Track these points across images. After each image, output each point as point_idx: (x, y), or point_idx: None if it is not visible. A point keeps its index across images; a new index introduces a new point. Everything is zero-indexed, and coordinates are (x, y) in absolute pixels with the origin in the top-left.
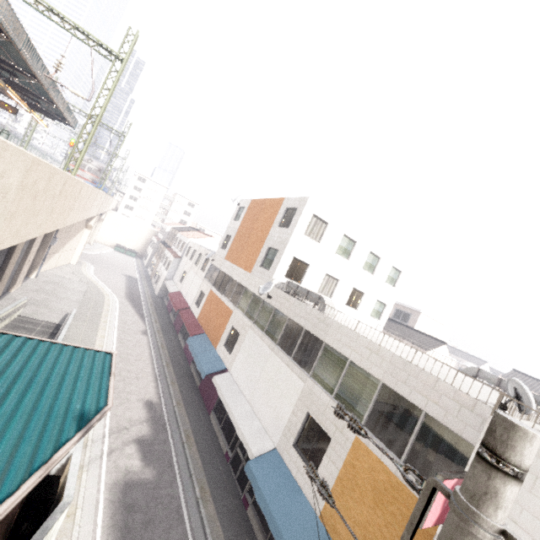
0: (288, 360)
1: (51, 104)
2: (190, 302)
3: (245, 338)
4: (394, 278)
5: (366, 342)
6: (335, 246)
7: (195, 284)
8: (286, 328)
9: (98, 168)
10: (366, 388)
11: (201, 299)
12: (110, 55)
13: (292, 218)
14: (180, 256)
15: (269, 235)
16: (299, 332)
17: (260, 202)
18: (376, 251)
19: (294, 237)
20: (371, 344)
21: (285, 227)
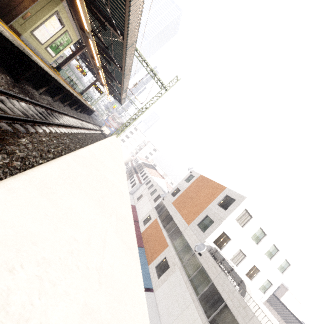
0: (206, 321)
1: (119, 94)
2: (140, 218)
3: (173, 274)
4: (284, 267)
5: None
6: (252, 233)
7: (146, 207)
8: (208, 289)
9: (121, 122)
10: None
11: (147, 220)
12: (162, 86)
13: (229, 204)
14: (142, 182)
15: (209, 207)
16: (220, 302)
17: (206, 180)
18: (278, 245)
19: (228, 219)
20: None
21: (222, 207)
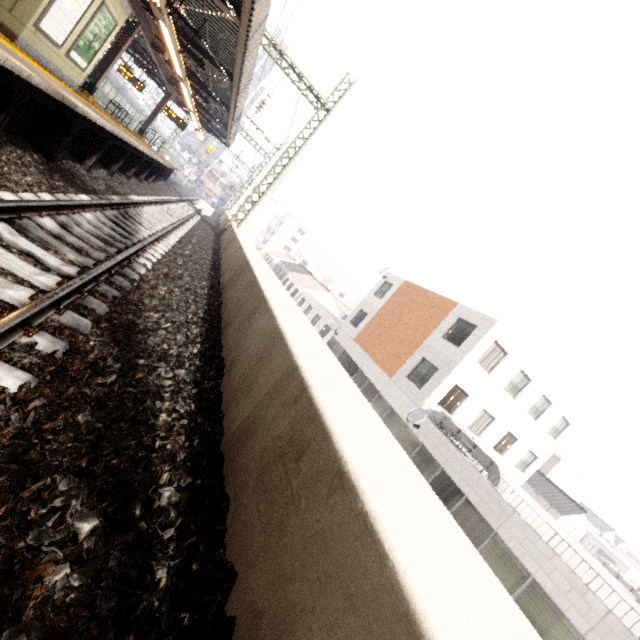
0: None
1: (222, 126)
2: None
3: None
4: (559, 429)
5: (565, 570)
6: (506, 381)
7: None
8: (436, 480)
9: (230, 184)
10: (555, 630)
11: None
12: (317, 102)
13: (465, 336)
14: None
15: (427, 343)
16: (456, 497)
17: (418, 291)
18: (551, 395)
19: (465, 362)
20: (574, 577)
21: (452, 342)
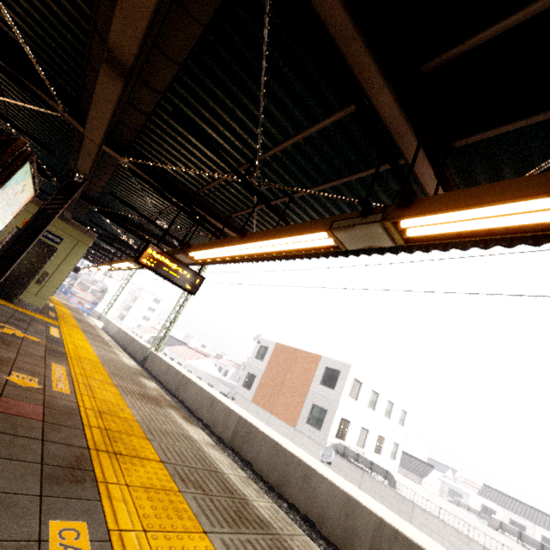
0: None
1: None
2: None
3: None
4: (402, 418)
5: (454, 532)
6: (366, 401)
7: None
8: None
9: (101, 289)
10: None
11: None
12: None
13: (335, 379)
14: None
15: (311, 391)
16: None
17: (289, 350)
18: (391, 398)
19: (342, 400)
20: (460, 534)
21: (328, 386)
